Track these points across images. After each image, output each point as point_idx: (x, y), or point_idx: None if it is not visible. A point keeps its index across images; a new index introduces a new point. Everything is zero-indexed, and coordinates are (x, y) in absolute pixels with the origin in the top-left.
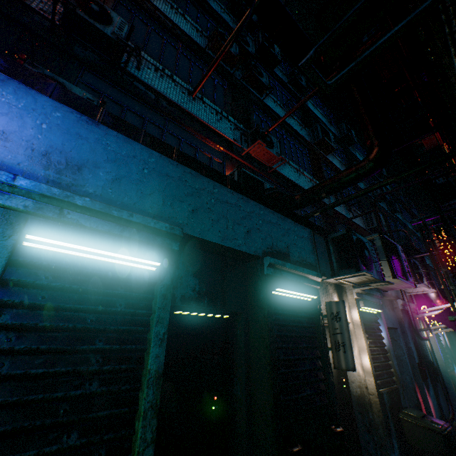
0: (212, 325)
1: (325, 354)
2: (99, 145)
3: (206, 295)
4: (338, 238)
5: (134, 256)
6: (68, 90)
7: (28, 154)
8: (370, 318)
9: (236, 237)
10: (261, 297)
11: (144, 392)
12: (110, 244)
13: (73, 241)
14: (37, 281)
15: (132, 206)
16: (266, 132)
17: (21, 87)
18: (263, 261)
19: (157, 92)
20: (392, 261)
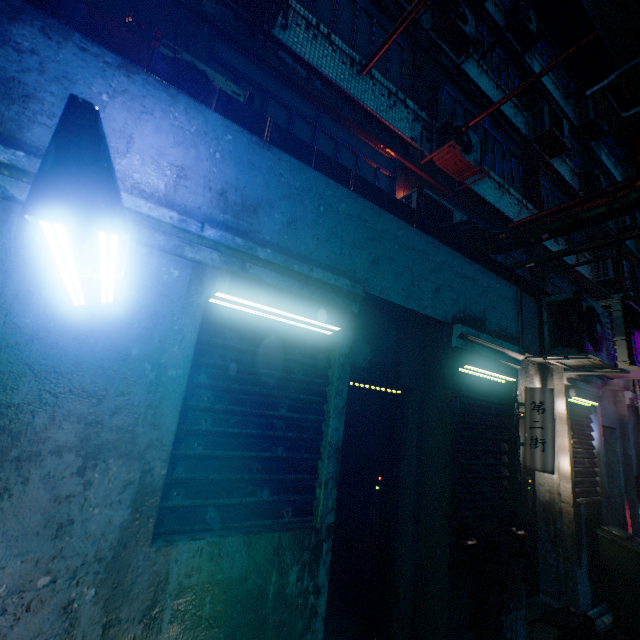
0: (379, 399)
1: (515, 449)
2: (272, 177)
3: (378, 365)
4: (559, 303)
5: (315, 319)
6: (231, 97)
7: (206, 194)
8: (579, 412)
9: (422, 297)
10: (445, 374)
11: (325, 463)
12: (292, 305)
13: (259, 301)
14: (225, 341)
15: (309, 257)
16: (463, 128)
17: (190, 104)
18: (452, 329)
19: (308, 66)
20: (634, 340)
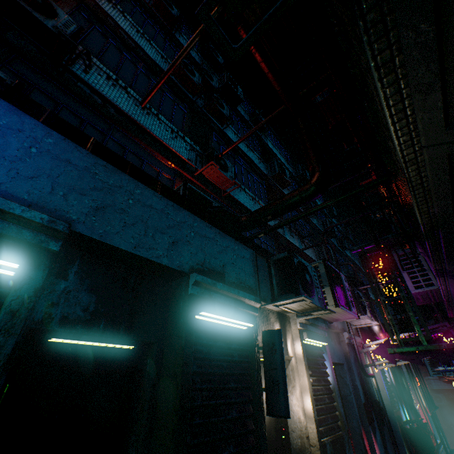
0: (113, 359)
1: (258, 396)
2: None
3: (104, 317)
4: (280, 260)
5: None
6: None
7: None
8: (315, 352)
9: (156, 247)
10: (181, 322)
11: None
12: None
13: None
14: None
15: None
16: (220, 155)
17: None
18: (190, 278)
19: (105, 99)
20: (335, 289)
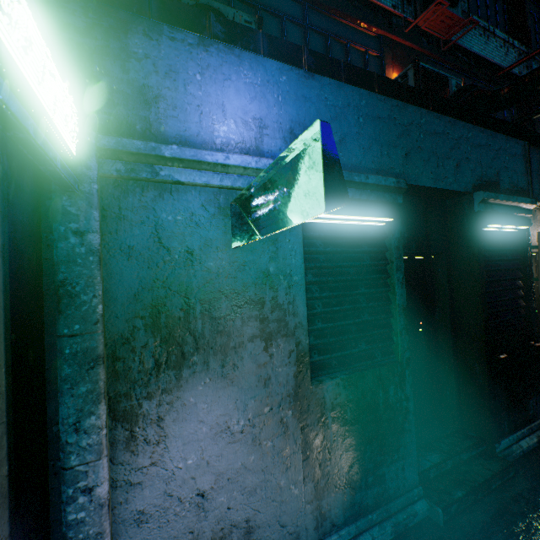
0: (412, 266)
1: (530, 284)
2: (320, 103)
3: (413, 240)
4: None
5: (375, 217)
6: (271, 36)
7: (281, 136)
8: None
9: (447, 175)
10: (469, 236)
11: (398, 320)
12: (359, 210)
13: (337, 214)
14: (317, 248)
15: (359, 166)
16: None
17: (251, 58)
18: (473, 197)
19: None
20: None
